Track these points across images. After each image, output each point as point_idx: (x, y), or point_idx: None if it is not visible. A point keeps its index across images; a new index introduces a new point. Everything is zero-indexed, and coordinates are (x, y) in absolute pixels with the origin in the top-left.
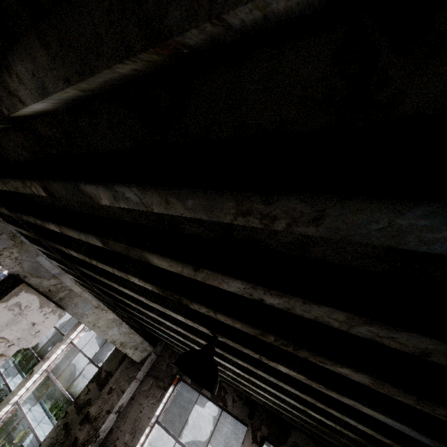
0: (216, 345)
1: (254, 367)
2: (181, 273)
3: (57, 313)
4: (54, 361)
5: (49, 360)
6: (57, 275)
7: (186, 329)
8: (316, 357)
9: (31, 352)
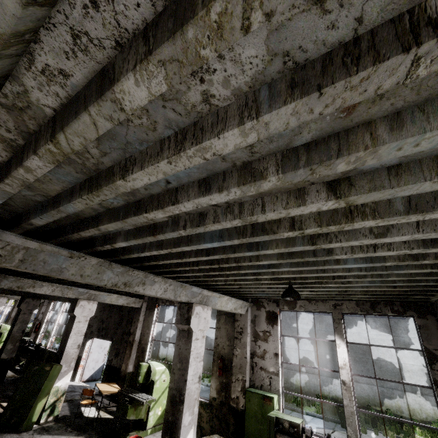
0: None
1: None
2: None
3: (5, 298)
4: None
5: None
6: None
7: None
8: None
9: None
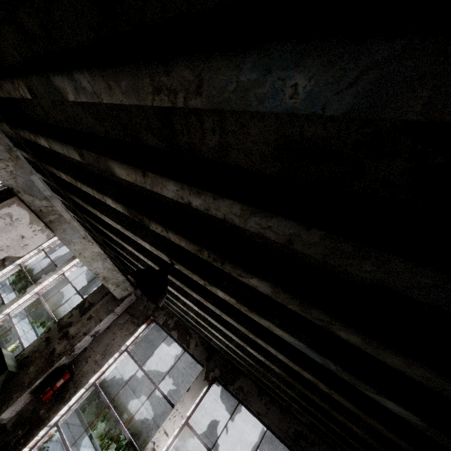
0: (177, 278)
1: (204, 299)
2: (136, 182)
3: (46, 233)
4: (45, 287)
5: (41, 285)
6: (49, 198)
7: (154, 262)
8: (235, 270)
9: (26, 276)
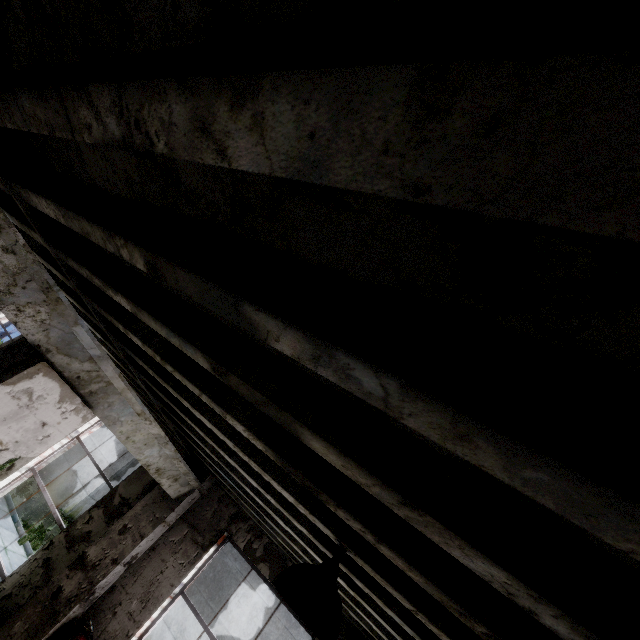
0: (327, 545)
1: (384, 603)
2: (360, 484)
3: (82, 413)
4: (46, 458)
5: (41, 455)
6: (96, 358)
7: (281, 502)
8: None
9: None
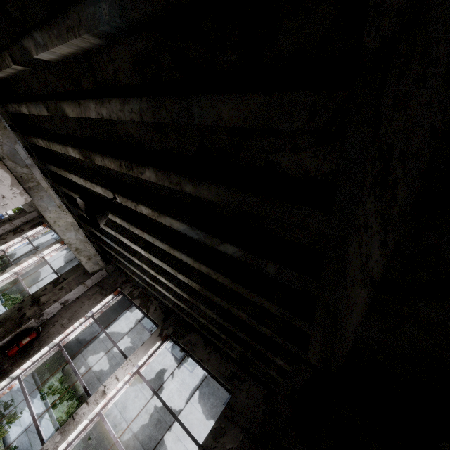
0: (125, 219)
1: (141, 230)
2: (78, 115)
3: (24, 196)
4: (24, 267)
5: (21, 265)
6: (29, 166)
7: (110, 211)
8: (138, 170)
9: (8, 259)
